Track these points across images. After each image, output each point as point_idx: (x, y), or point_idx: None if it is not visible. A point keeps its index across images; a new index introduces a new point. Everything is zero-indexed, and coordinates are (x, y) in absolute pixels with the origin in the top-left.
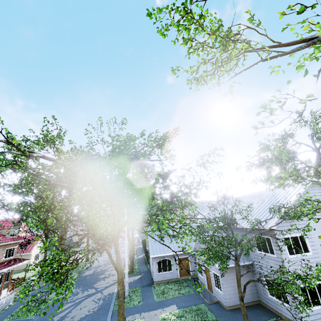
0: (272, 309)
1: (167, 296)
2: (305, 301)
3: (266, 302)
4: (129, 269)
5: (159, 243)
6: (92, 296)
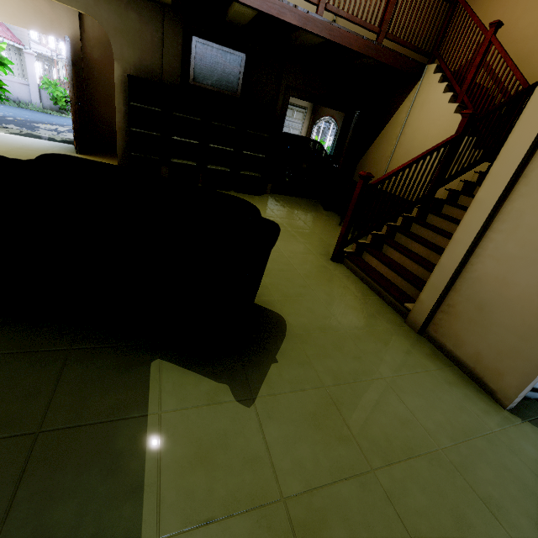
0: None
1: None
2: None
3: None
4: None
5: None
6: None
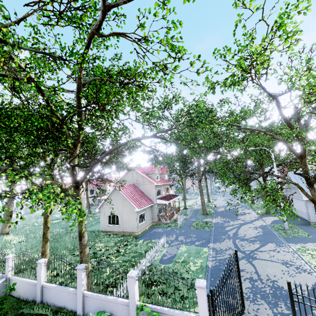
0: None
1: None
2: None
3: None
4: (266, 210)
5: None
6: (245, 225)
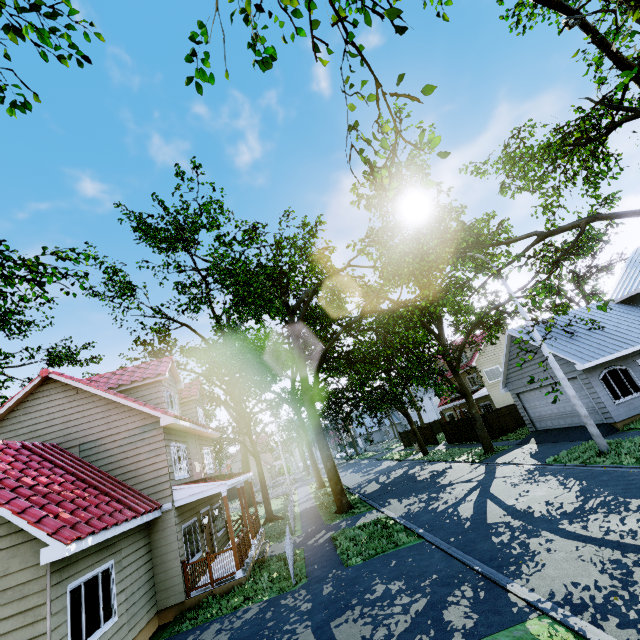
0: None
1: None
2: None
3: None
4: (484, 445)
5: (573, 343)
6: (491, 485)
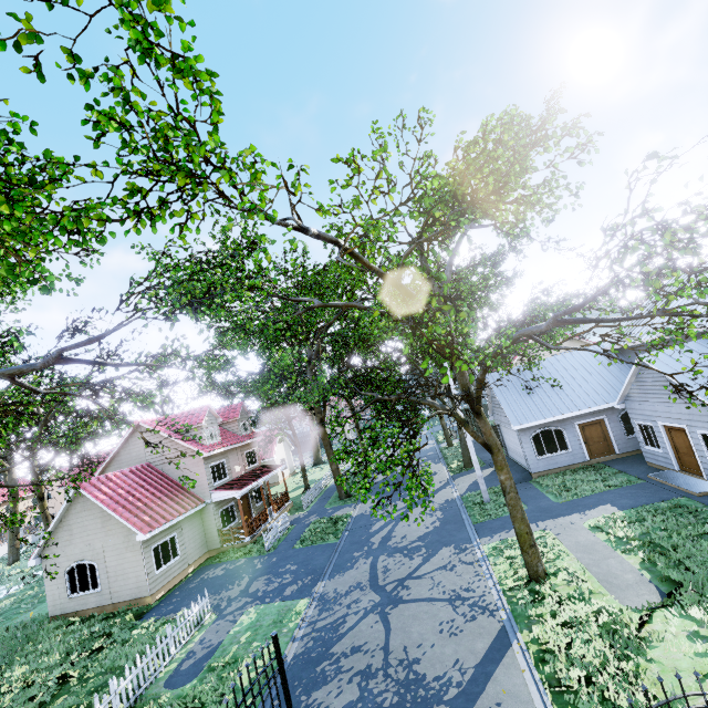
0: None
1: (578, 493)
2: None
3: None
4: (463, 461)
5: (525, 400)
6: (415, 507)
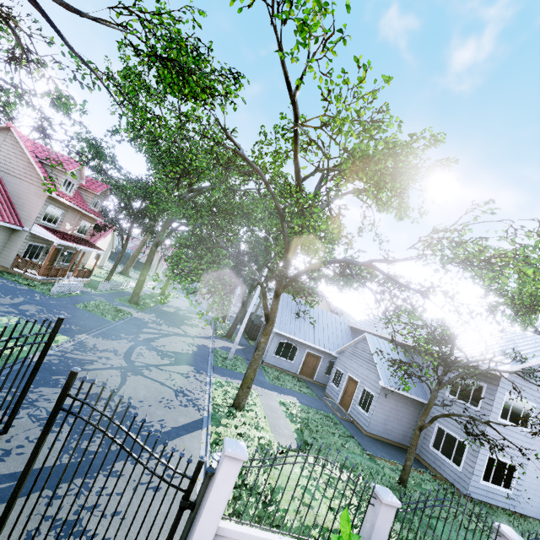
0: (425, 462)
1: (283, 385)
2: (485, 473)
3: (419, 452)
4: (227, 332)
5: (291, 320)
6: (181, 337)
